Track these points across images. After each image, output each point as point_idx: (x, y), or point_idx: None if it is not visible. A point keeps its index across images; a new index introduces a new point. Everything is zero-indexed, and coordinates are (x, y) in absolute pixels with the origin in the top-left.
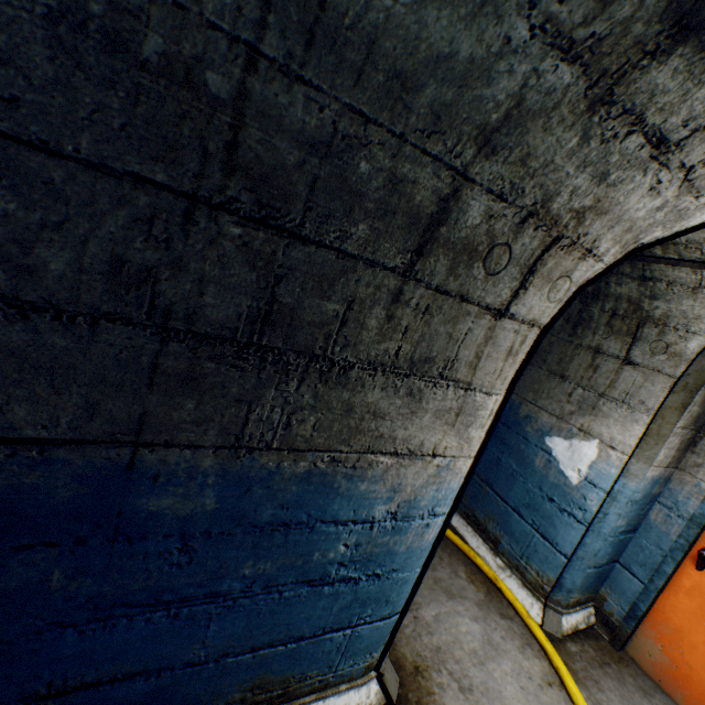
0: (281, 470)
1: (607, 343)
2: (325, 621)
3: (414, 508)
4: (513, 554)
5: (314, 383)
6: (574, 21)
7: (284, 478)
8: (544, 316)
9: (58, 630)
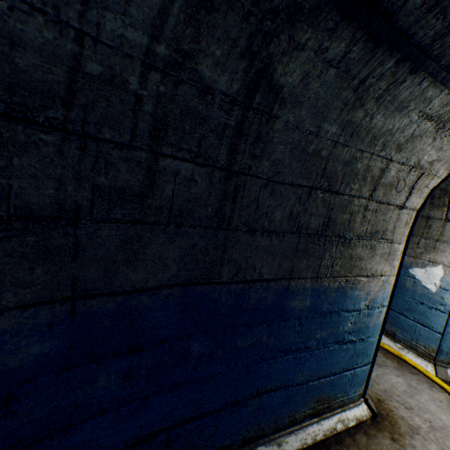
0: (329, 287)
1: (432, 212)
2: (343, 365)
3: (374, 303)
4: (406, 339)
5: (340, 248)
6: (432, 112)
7: (330, 290)
8: (418, 205)
9: (262, 362)
